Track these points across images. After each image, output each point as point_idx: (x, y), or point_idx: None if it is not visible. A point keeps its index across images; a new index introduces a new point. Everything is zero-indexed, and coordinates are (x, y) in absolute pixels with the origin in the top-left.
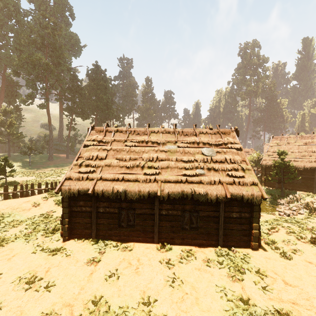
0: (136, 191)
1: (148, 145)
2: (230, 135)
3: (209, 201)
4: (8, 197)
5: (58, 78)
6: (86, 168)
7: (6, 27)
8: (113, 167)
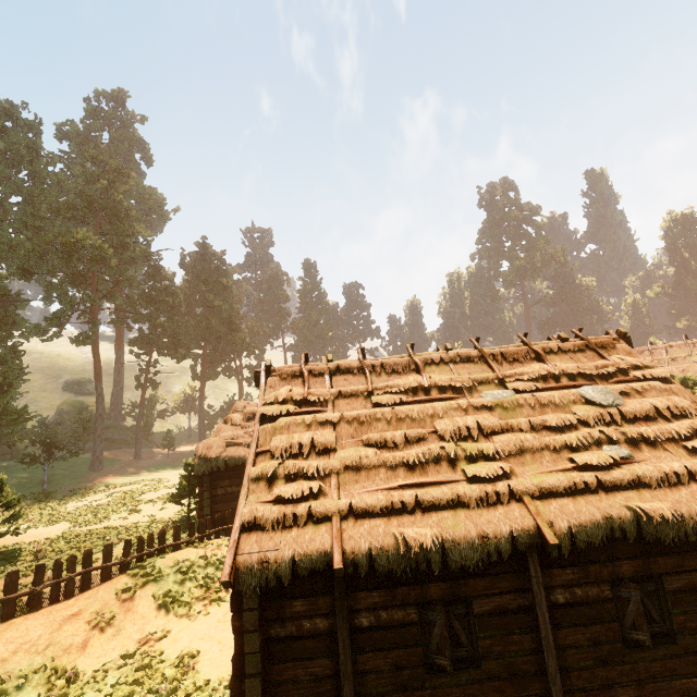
0: (472, 540)
1: (436, 398)
2: (617, 348)
3: (691, 538)
4: (15, 610)
5: (120, 275)
6: (294, 483)
7: (7, 185)
8: (370, 471)
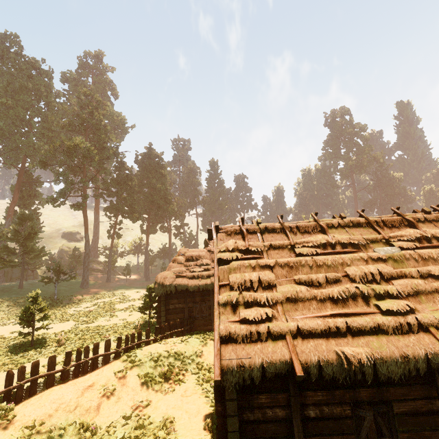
0: (396, 359)
1: (341, 251)
2: None
3: None
4: (54, 381)
5: (100, 167)
6: (253, 309)
7: (33, 110)
8: (305, 302)
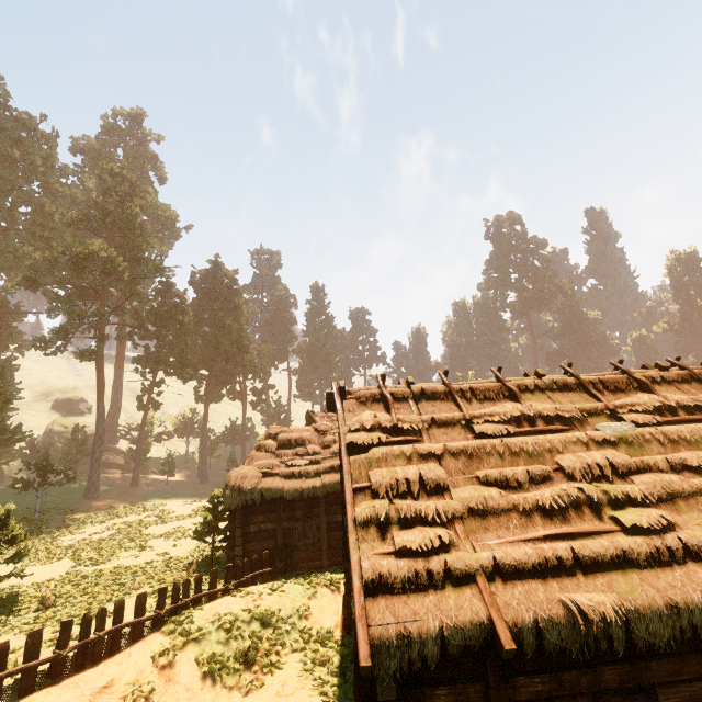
0: (660, 611)
1: (546, 429)
2: None
3: None
4: (34, 681)
5: (130, 290)
6: (415, 530)
7: (18, 194)
8: (500, 516)
